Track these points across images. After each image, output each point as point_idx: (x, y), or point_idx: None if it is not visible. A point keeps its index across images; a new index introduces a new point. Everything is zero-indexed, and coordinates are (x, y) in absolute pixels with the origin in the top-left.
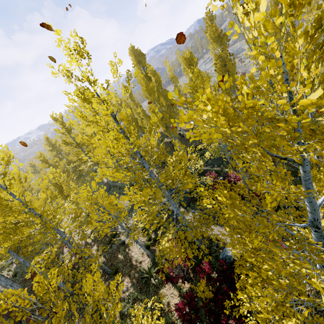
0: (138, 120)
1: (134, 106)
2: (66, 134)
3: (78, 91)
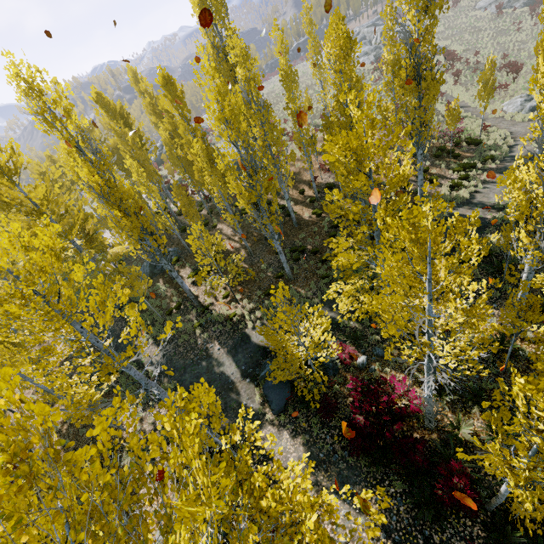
0: (194, 168)
1: (187, 132)
2: (0, 182)
3: (15, 73)
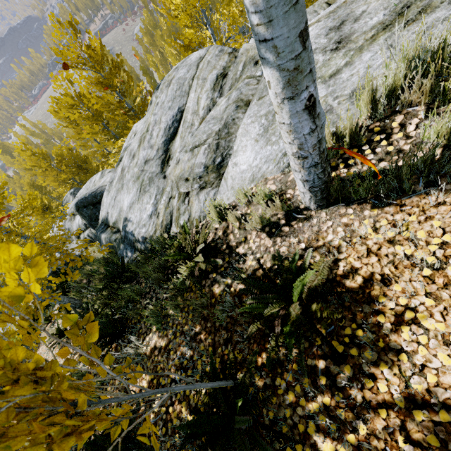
0: None
1: None
2: None
3: None
